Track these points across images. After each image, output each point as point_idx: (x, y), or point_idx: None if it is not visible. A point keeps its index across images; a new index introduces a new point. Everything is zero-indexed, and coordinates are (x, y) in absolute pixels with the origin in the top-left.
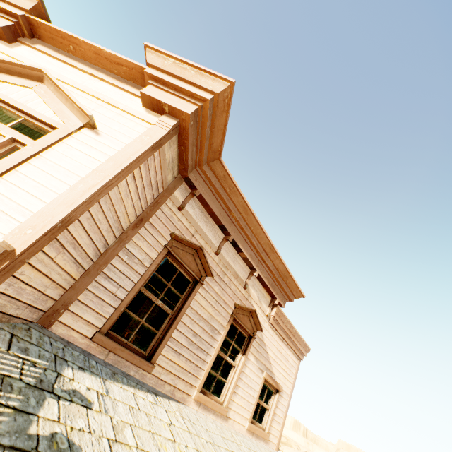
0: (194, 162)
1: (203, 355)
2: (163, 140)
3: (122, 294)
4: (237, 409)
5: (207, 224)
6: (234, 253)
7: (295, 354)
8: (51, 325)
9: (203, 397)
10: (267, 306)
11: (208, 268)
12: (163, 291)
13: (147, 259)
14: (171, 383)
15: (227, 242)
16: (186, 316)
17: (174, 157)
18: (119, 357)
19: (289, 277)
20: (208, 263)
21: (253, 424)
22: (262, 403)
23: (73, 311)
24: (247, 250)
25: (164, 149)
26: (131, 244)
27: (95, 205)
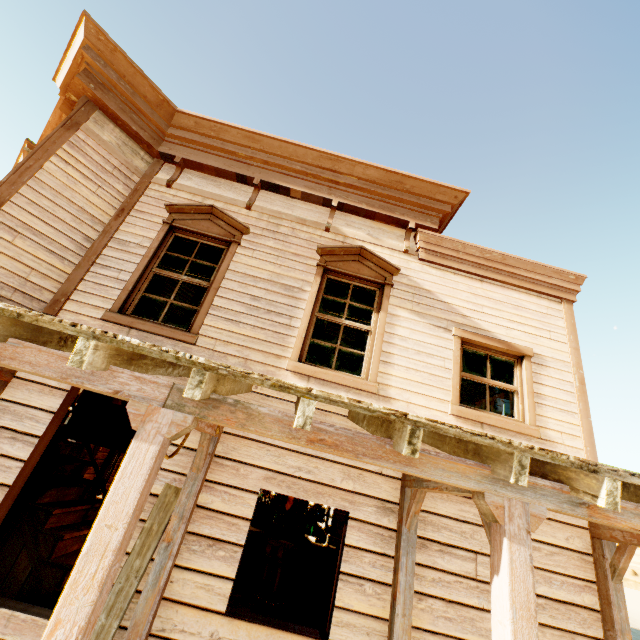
0: (153, 133)
1: (284, 320)
2: (78, 120)
3: (127, 277)
4: (407, 386)
5: (219, 187)
6: (284, 201)
7: (543, 296)
8: (57, 313)
9: (305, 367)
10: (401, 242)
11: (237, 223)
12: (186, 267)
13: (147, 241)
14: (238, 355)
15: (265, 193)
16: (229, 281)
17: (125, 140)
18: (144, 333)
19: (404, 179)
20: (231, 216)
21: (466, 408)
22: (486, 381)
23: (76, 300)
24: (296, 184)
25: (91, 129)
26: (121, 234)
27: (28, 190)
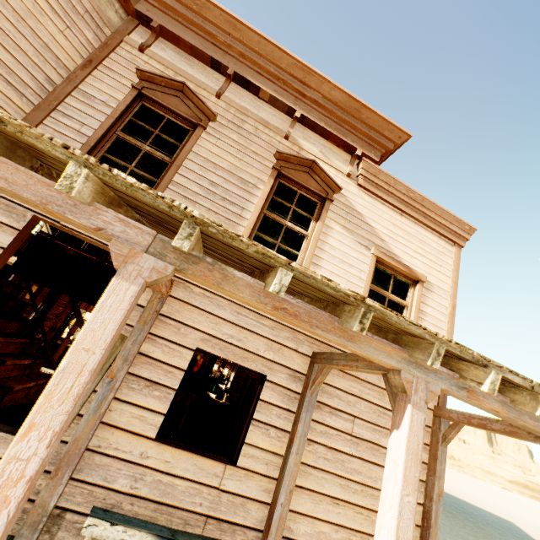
0: None
1: (236, 209)
2: None
3: (89, 133)
4: None
5: (192, 67)
6: (252, 99)
7: (442, 237)
8: None
9: None
10: (346, 166)
11: (206, 108)
12: (150, 138)
13: (113, 101)
14: None
15: (235, 86)
16: (190, 162)
17: None
18: None
19: (362, 108)
20: (201, 99)
21: None
22: (387, 294)
23: None
24: (267, 85)
25: None
26: (87, 86)
27: None
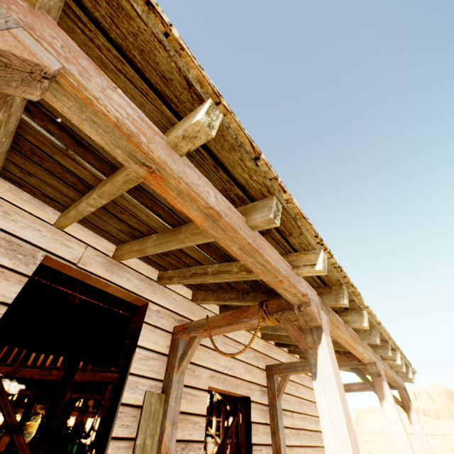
0: None
1: None
2: None
3: None
4: None
5: None
6: None
7: None
8: None
9: None
10: None
11: None
12: None
13: None
14: None
15: None
16: None
17: None
18: None
19: None
20: None
21: None
22: None
23: None
24: None
25: None
26: None
27: None
